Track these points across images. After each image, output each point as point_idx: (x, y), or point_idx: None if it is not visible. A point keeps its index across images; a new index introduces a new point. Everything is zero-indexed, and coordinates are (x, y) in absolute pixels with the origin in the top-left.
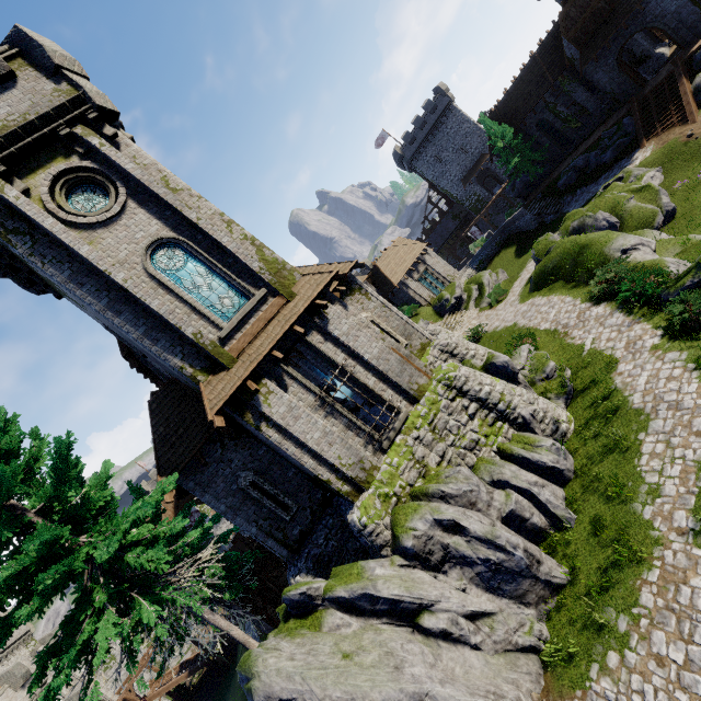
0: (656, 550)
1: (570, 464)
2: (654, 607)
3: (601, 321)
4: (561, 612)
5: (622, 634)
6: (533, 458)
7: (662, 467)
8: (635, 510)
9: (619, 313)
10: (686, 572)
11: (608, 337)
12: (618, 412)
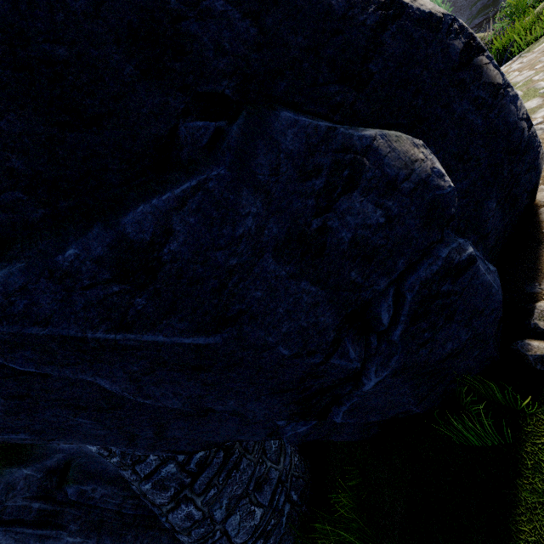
0: None
1: None
2: (537, 70)
3: None
4: None
5: (523, 93)
6: None
7: None
8: None
9: None
10: (543, 51)
11: None
12: None
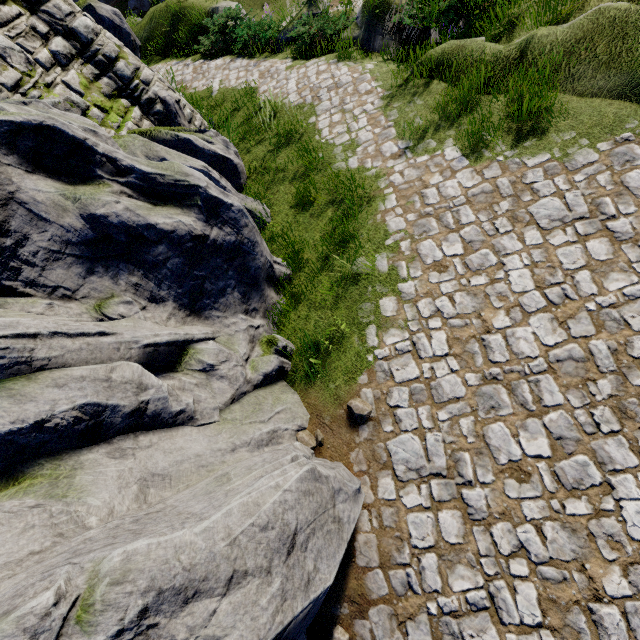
0: (381, 182)
1: (243, 164)
2: (408, 225)
3: (225, 67)
4: (297, 308)
5: (388, 273)
6: (198, 141)
7: (348, 127)
8: (340, 168)
9: (242, 60)
10: (422, 178)
11: (237, 77)
12: (277, 115)
